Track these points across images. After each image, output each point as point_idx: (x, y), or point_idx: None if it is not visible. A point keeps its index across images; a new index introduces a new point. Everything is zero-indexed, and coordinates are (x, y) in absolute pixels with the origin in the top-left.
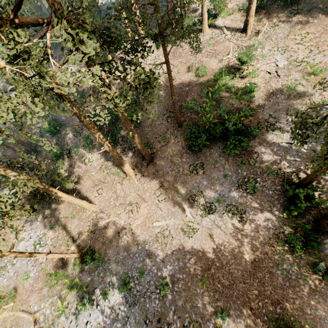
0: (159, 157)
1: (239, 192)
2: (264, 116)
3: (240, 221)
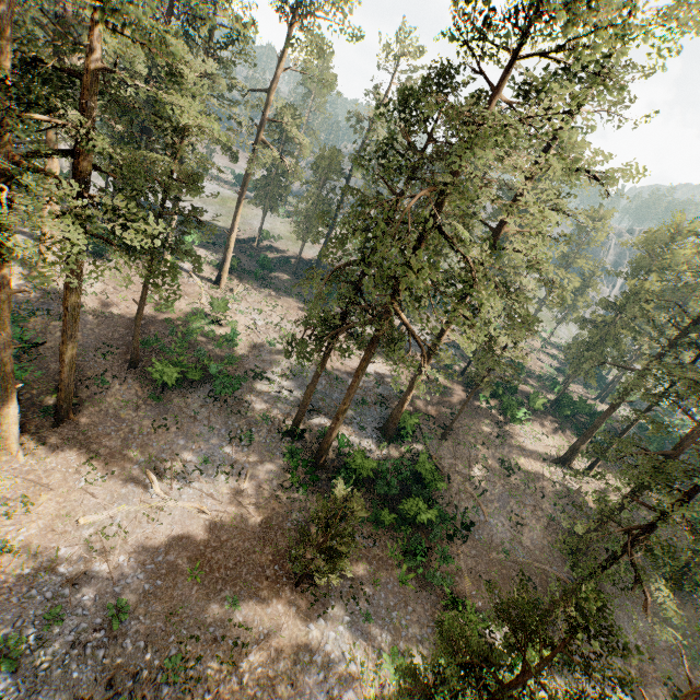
0: (88, 411)
1: (233, 447)
2: (250, 366)
3: (239, 481)
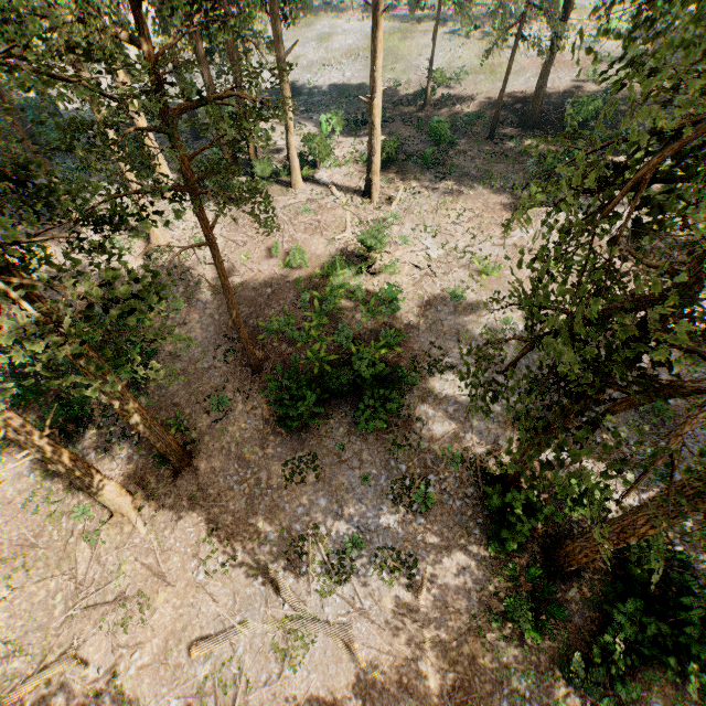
0: (208, 451)
1: (399, 514)
2: (422, 345)
3: (410, 587)
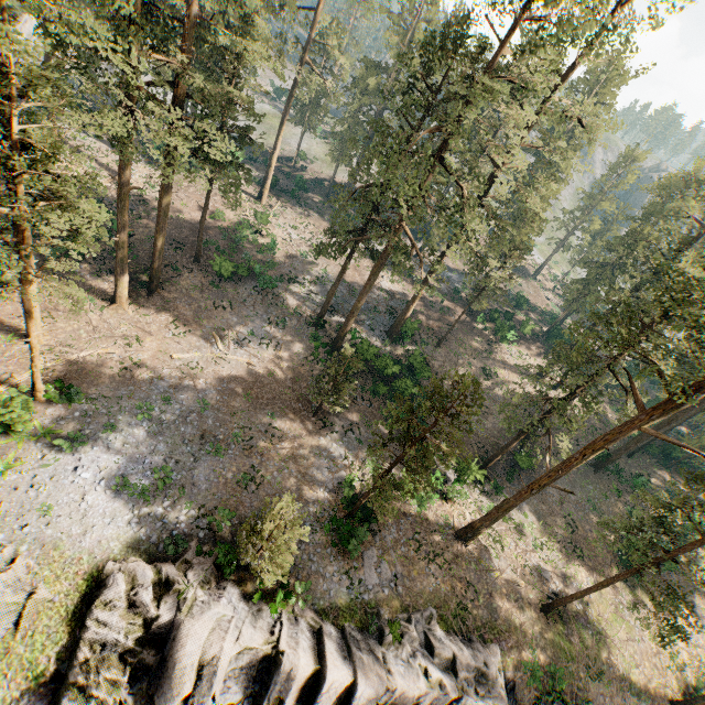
0: (169, 289)
1: (272, 328)
2: (286, 272)
3: (275, 351)
